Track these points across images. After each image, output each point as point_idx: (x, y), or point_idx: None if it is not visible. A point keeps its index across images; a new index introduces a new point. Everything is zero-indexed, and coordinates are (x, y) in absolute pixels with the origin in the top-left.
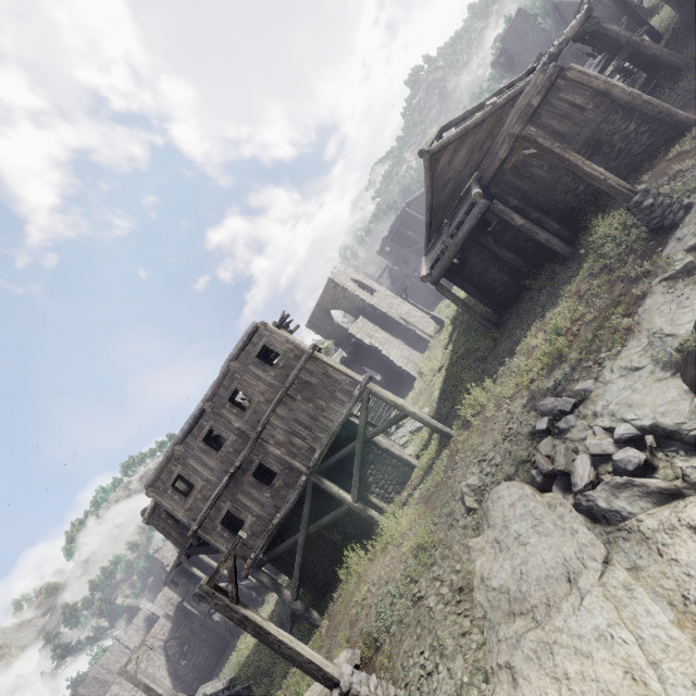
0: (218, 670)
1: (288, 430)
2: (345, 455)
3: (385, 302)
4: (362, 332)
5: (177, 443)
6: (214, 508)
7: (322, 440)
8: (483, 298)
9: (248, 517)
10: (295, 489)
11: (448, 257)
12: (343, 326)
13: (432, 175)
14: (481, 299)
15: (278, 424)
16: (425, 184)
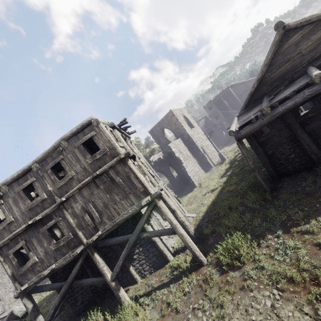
0: (44, 280)
1: (85, 207)
2: (119, 242)
3: (196, 135)
4: (176, 148)
5: (5, 184)
6: (13, 240)
7: (106, 226)
8: (267, 163)
9: (33, 257)
10: (72, 253)
11: (260, 123)
12: (168, 140)
13: (276, 50)
14: (265, 163)
15: (79, 200)
16: (267, 57)
